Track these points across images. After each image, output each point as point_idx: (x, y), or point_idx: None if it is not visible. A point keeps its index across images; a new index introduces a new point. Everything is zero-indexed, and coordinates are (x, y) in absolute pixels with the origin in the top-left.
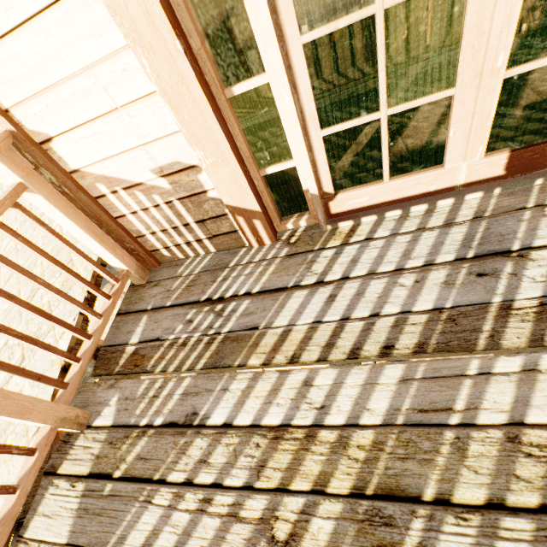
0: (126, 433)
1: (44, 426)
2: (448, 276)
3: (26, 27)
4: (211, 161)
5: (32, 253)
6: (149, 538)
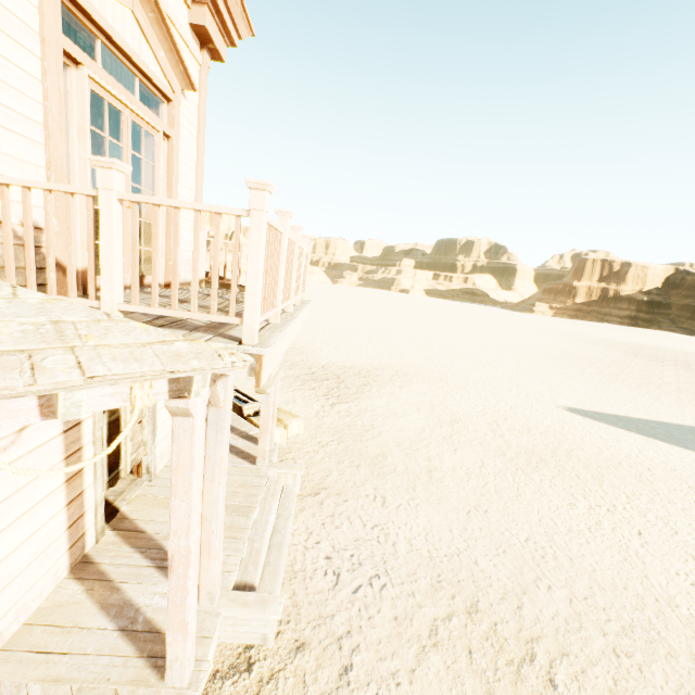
0: (145, 323)
1: (119, 303)
2: (162, 298)
3: (7, 130)
4: (59, 230)
5: (8, 217)
6: (203, 323)
